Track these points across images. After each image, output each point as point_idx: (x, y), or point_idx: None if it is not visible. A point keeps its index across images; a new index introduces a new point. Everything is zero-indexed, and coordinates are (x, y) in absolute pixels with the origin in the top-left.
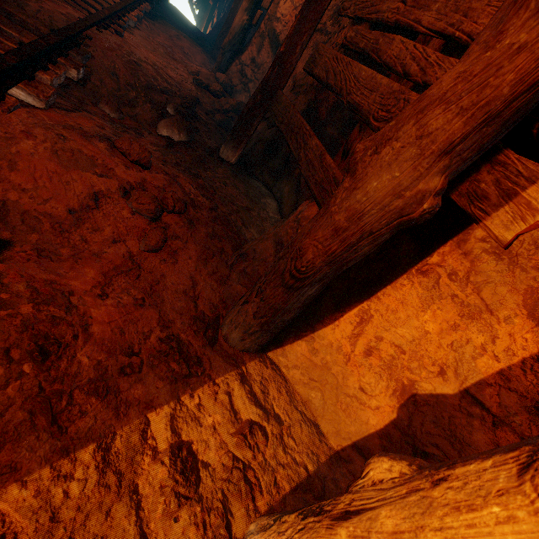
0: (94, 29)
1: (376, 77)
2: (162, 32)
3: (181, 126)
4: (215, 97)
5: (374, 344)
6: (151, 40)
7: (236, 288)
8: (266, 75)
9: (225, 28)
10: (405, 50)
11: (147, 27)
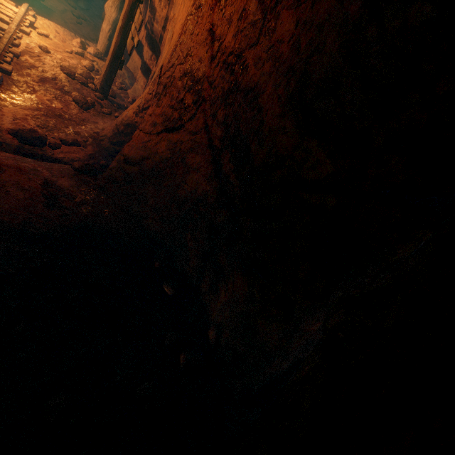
0: None
1: None
2: None
3: (84, 4)
4: None
5: None
6: None
7: None
8: None
9: None
10: None
11: None
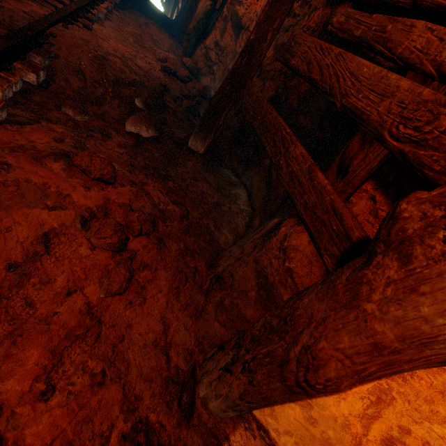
0: (60, 25)
1: (387, 76)
2: (132, 21)
3: (149, 122)
4: (182, 82)
5: (397, 434)
6: (121, 30)
7: (213, 325)
8: (235, 65)
9: (189, 13)
10: (438, 41)
11: (118, 17)
